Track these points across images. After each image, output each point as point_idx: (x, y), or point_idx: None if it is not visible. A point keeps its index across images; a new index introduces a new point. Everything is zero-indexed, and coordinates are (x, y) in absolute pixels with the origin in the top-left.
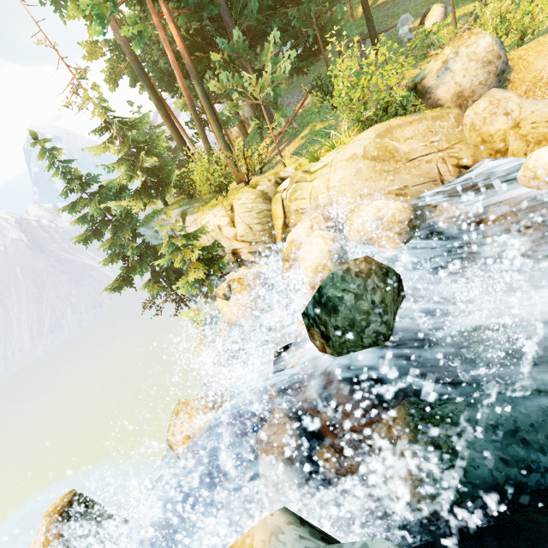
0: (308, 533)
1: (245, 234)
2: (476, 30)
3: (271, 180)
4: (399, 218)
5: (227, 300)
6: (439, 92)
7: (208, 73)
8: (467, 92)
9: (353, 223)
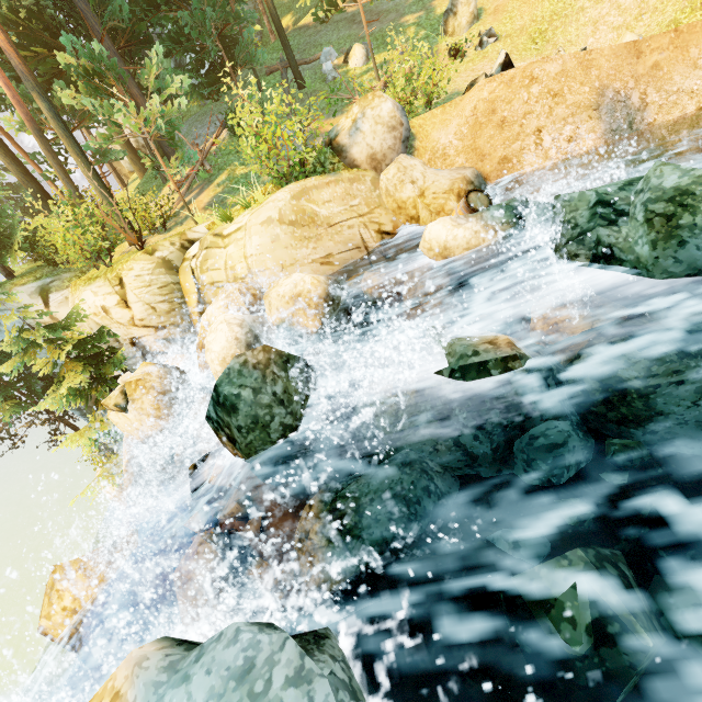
0: (183, 649)
1: (146, 316)
2: (378, 93)
3: (176, 243)
4: (315, 294)
5: (123, 411)
6: (354, 152)
7: (60, 80)
8: (380, 156)
9: (271, 300)
